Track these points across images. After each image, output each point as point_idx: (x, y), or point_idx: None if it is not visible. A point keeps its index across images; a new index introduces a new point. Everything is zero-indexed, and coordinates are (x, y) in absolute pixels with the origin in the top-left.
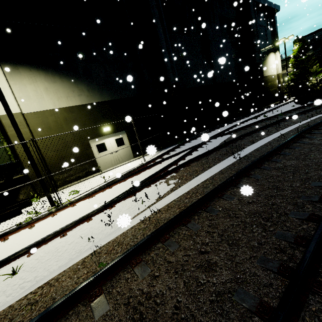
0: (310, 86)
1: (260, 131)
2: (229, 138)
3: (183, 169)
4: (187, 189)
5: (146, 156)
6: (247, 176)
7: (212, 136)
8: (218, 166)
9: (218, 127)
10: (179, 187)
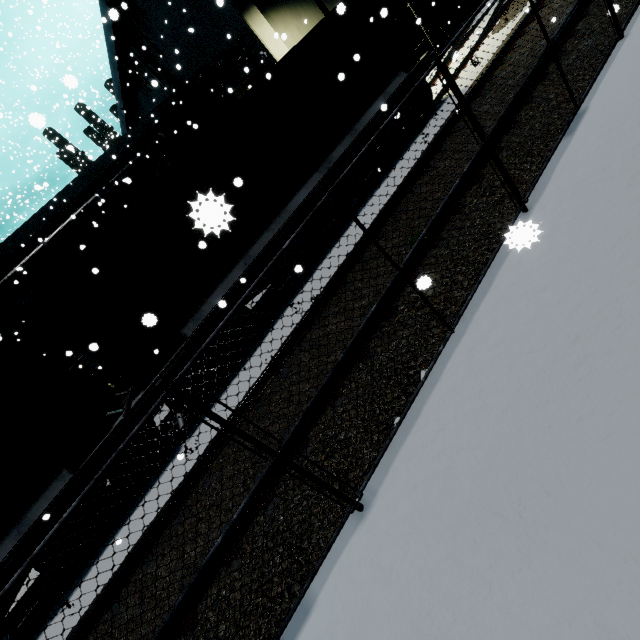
0: None
1: None
2: None
3: None
4: None
5: None
6: None
7: None
8: None
9: None
10: None
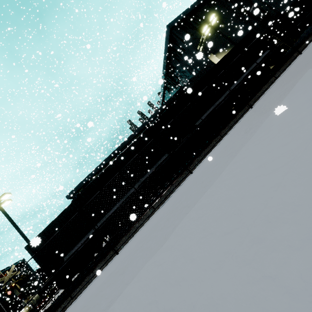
0: None
1: None
2: None
3: None
4: None
5: None
6: None
7: None
8: None
9: None
10: None
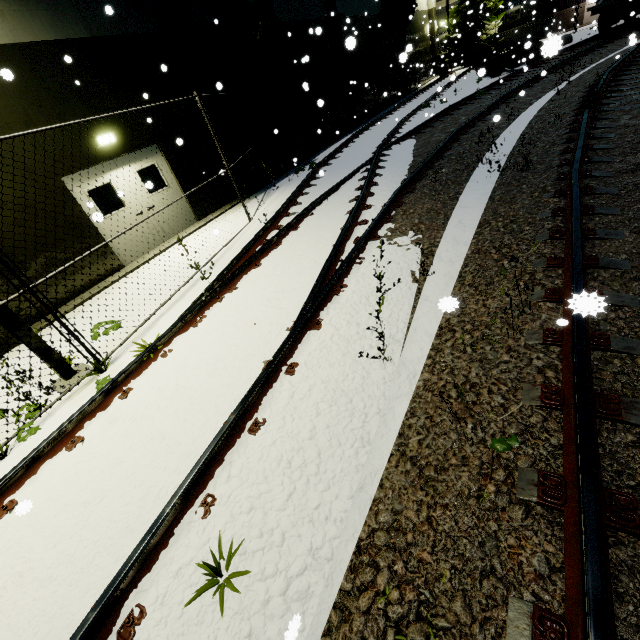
0: (484, 43)
1: (479, 124)
2: (418, 144)
3: (399, 213)
4: (462, 247)
5: (229, 211)
6: (588, 193)
7: (382, 143)
8: (471, 195)
9: (361, 129)
10: (437, 248)
